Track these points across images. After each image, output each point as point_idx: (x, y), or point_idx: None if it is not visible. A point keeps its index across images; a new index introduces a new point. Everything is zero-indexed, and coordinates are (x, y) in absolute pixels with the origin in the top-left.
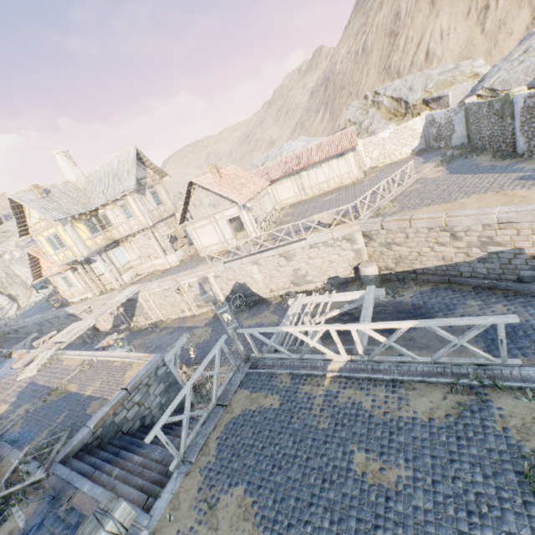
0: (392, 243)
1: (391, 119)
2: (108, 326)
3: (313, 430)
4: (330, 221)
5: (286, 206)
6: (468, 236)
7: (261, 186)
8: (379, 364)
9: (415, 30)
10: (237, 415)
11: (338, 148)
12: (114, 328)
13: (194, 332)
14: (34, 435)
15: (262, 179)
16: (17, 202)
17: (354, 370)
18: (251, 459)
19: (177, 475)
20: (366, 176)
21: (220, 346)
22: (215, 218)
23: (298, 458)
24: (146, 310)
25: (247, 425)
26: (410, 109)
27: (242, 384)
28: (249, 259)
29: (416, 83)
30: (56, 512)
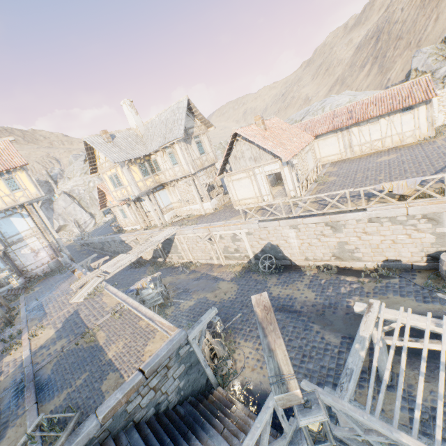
0: None
1: None
2: (148, 256)
3: None
4: (408, 193)
5: (326, 163)
6: None
7: (305, 141)
8: None
9: None
10: None
11: (406, 100)
12: (153, 259)
13: (219, 284)
14: (56, 391)
15: (306, 133)
16: (89, 145)
17: None
18: None
19: None
20: (439, 135)
21: (272, 409)
22: (253, 172)
23: None
24: (180, 250)
25: None
26: None
27: None
28: (287, 222)
29: None
30: None
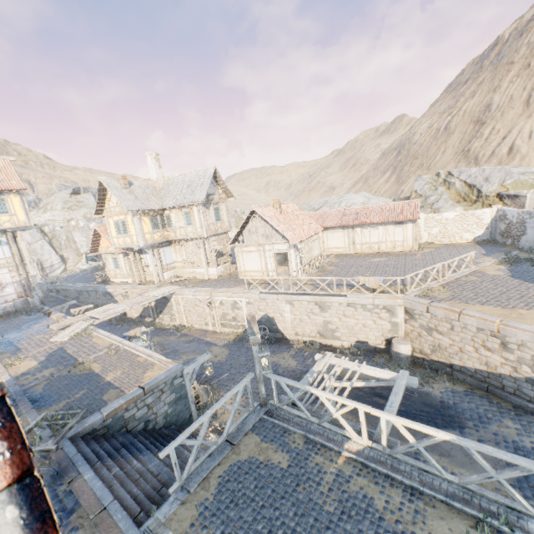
0: (434, 329)
1: (459, 201)
2: (135, 314)
3: (317, 509)
4: (375, 287)
5: (332, 254)
6: (520, 351)
7: (314, 231)
8: (401, 463)
9: (503, 124)
10: (244, 459)
11: (398, 216)
12: (139, 318)
13: (211, 348)
14: (53, 401)
15: (317, 223)
16: (104, 186)
17: (372, 459)
18: (248, 513)
19: (174, 499)
20: (420, 250)
21: (245, 383)
22: (264, 248)
23: (297, 533)
24: (174, 311)
25: (251, 475)
26: (481, 198)
27: (255, 428)
28: (285, 297)
29: (494, 175)
30: (56, 488)
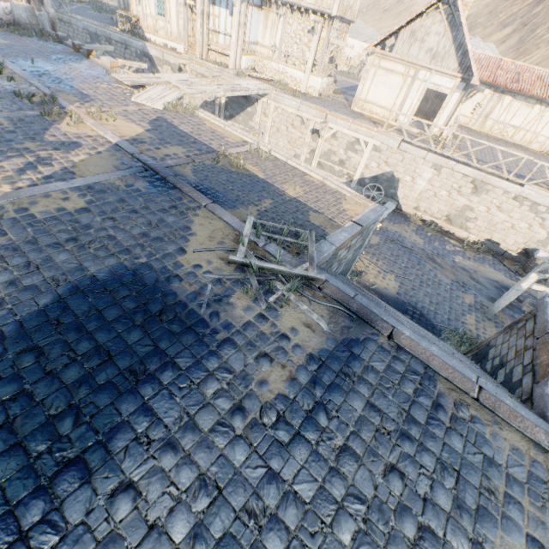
0: None
1: None
2: None
3: None
4: None
5: None
6: None
7: None
8: None
9: None
10: None
11: None
12: None
13: None
14: (233, 202)
15: None
16: None
17: None
18: None
19: None
20: None
21: None
22: (416, 74)
23: None
24: (253, 123)
25: None
26: None
27: None
28: (436, 159)
29: None
30: (373, 339)
